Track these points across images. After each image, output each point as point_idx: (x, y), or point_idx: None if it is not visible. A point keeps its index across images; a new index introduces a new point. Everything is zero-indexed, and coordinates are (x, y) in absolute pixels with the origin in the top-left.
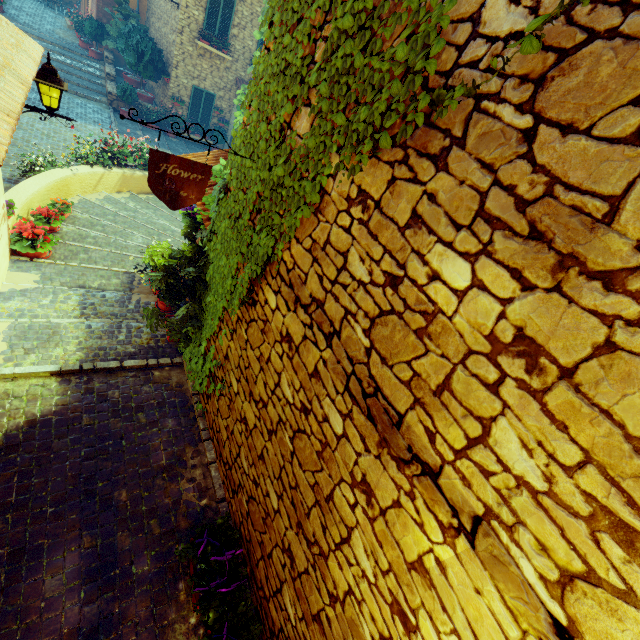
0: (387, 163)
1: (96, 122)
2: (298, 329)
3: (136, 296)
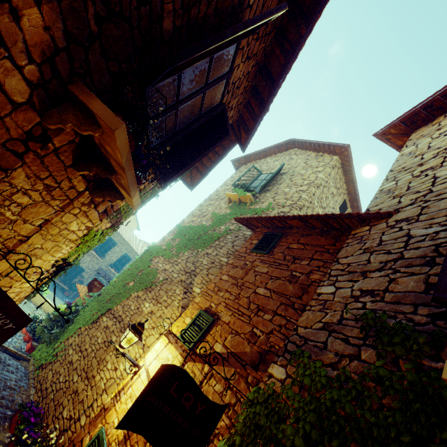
0: (144, 291)
1: None
2: (111, 323)
3: None
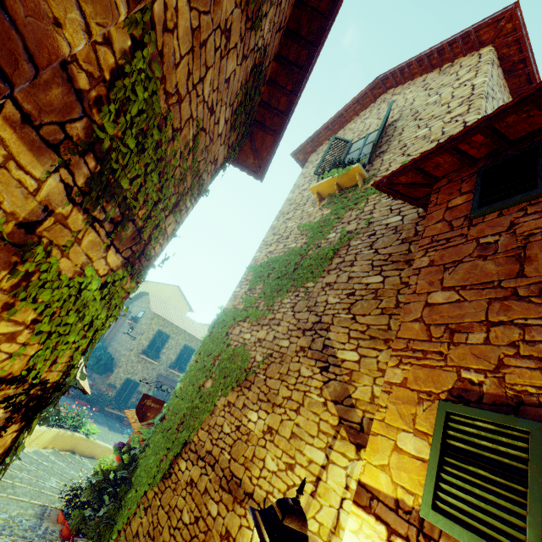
0: (236, 391)
1: None
2: (198, 472)
3: (46, 523)
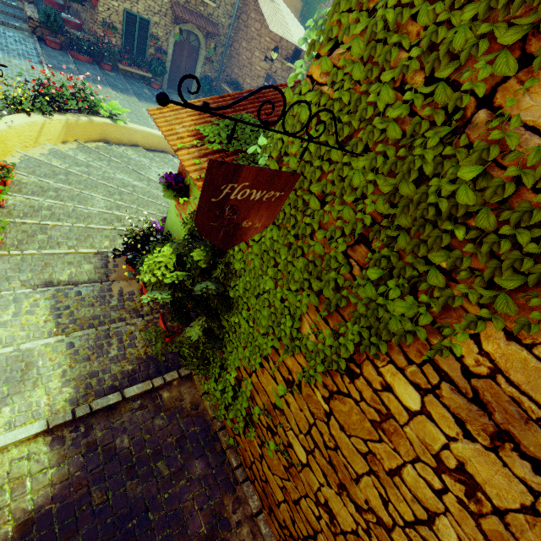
0: None
1: (21, 55)
2: (505, 485)
3: (116, 286)
